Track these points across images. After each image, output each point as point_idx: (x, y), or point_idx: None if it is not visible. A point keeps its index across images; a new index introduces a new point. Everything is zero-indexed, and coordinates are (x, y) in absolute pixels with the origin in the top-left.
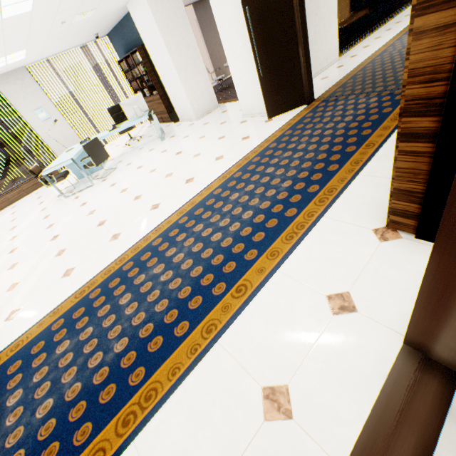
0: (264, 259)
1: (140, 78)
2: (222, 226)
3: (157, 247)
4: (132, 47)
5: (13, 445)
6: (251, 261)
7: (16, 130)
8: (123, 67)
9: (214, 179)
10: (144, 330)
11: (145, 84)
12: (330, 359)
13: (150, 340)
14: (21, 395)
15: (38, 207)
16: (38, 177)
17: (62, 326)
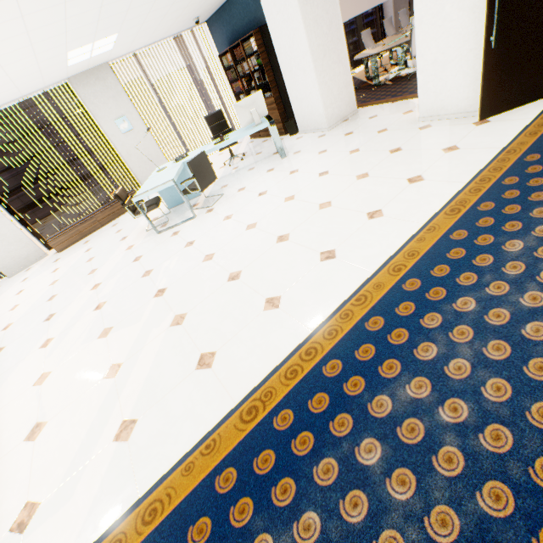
0: None
1: (247, 77)
2: (535, 308)
3: (383, 336)
4: (240, 34)
5: None
6: None
7: (74, 152)
8: (225, 62)
9: (430, 212)
10: None
11: (255, 83)
12: None
13: None
14: None
15: (120, 244)
16: (125, 205)
17: (237, 489)
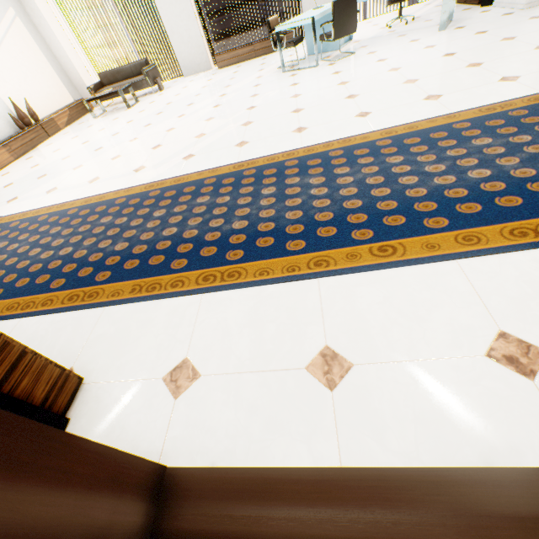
0: (449, 237)
1: None
2: (426, 172)
3: (331, 159)
4: None
5: (144, 240)
6: (428, 229)
7: None
8: None
9: (471, 107)
10: (263, 226)
11: None
12: (428, 387)
13: (262, 237)
14: (163, 214)
15: (255, 73)
16: (271, 34)
17: (211, 184)
